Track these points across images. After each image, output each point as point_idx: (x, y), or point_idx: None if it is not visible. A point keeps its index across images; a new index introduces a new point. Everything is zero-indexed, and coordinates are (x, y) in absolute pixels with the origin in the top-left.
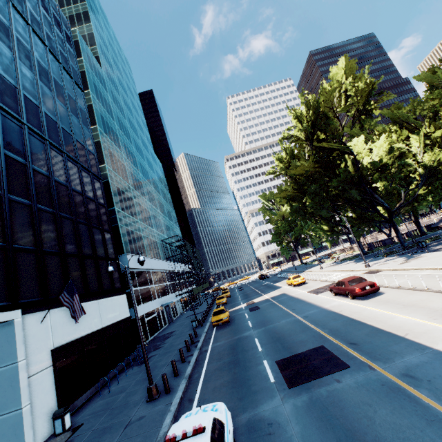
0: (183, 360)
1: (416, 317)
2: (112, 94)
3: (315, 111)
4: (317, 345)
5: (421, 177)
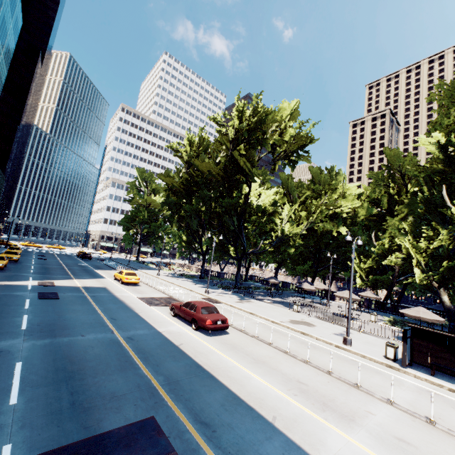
0: None
1: (275, 385)
2: None
3: (258, 122)
4: (143, 415)
5: (278, 238)
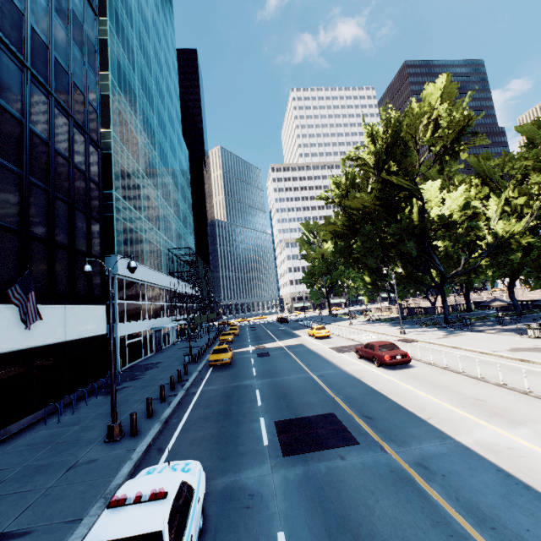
0: (162, 400)
1: (444, 401)
2: (140, 36)
3: (394, 134)
4: (327, 411)
5: (488, 246)
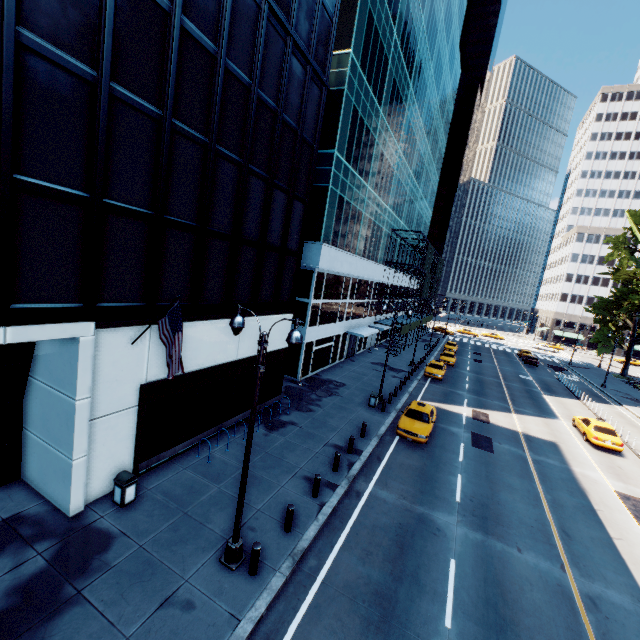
0: (314, 494)
1: None
2: None
3: None
4: None
5: None
